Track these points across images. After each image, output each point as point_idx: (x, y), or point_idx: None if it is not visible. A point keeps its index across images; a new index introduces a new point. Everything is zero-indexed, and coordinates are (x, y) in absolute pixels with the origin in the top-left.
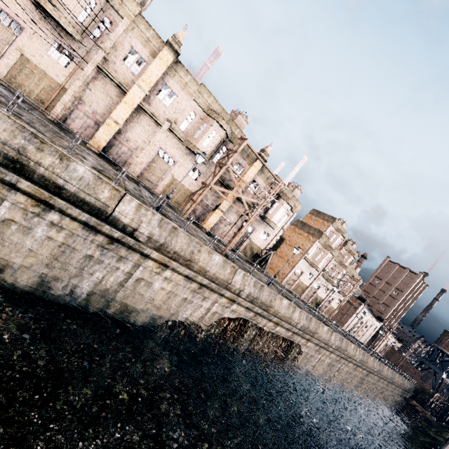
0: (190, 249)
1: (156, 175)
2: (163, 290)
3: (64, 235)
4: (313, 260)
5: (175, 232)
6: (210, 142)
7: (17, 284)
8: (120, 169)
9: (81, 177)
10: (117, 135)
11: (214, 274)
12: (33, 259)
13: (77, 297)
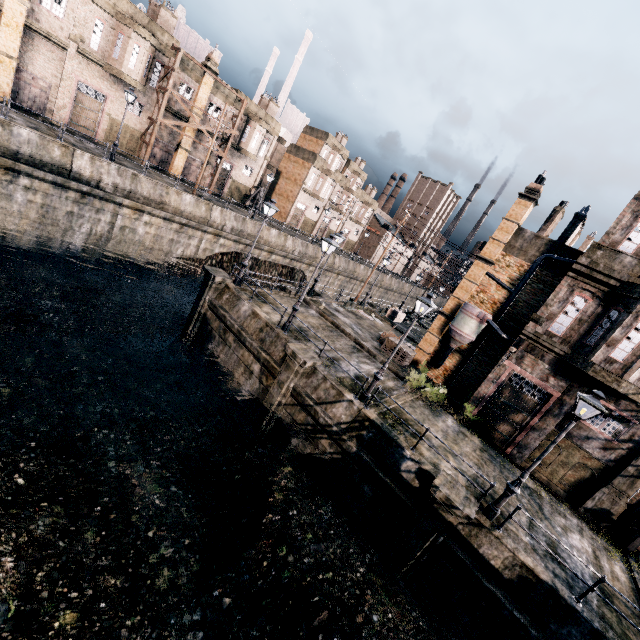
0: (158, 193)
1: (89, 118)
2: (148, 234)
3: (40, 197)
4: (314, 190)
5: (136, 179)
6: (137, 62)
7: (23, 245)
8: (45, 120)
9: (28, 140)
10: (18, 74)
11: (190, 214)
12: (26, 222)
13: (77, 250)
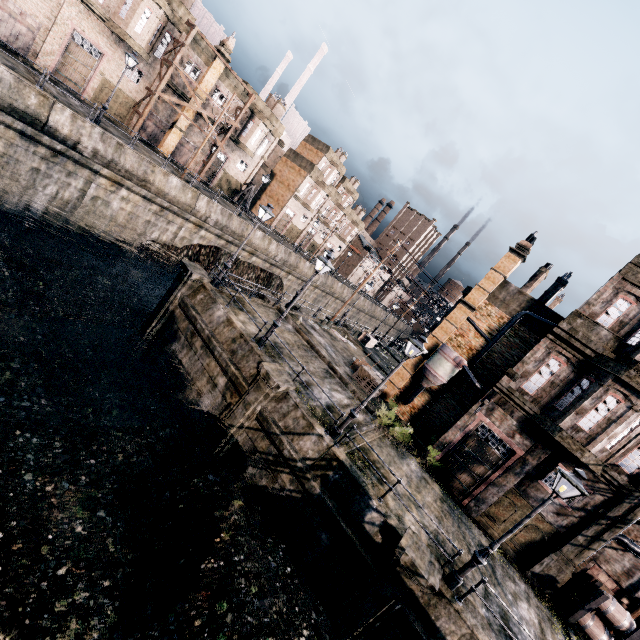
0: (142, 169)
1: (78, 72)
2: (123, 210)
3: (3, 145)
4: (306, 200)
5: (121, 149)
6: (145, 27)
7: None
8: (26, 62)
9: None
10: (3, 4)
11: (174, 198)
12: None
13: (35, 212)
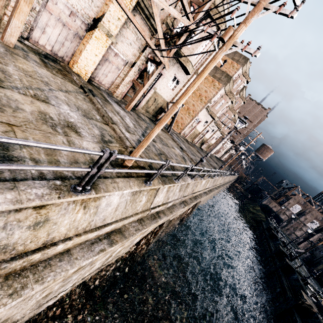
0: None
1: None
2: None
3: None
4: (213, 109)
5: None
6: None
7: None
8: None
9: None
10: None
11: (111, 229)
12: None
13: None
